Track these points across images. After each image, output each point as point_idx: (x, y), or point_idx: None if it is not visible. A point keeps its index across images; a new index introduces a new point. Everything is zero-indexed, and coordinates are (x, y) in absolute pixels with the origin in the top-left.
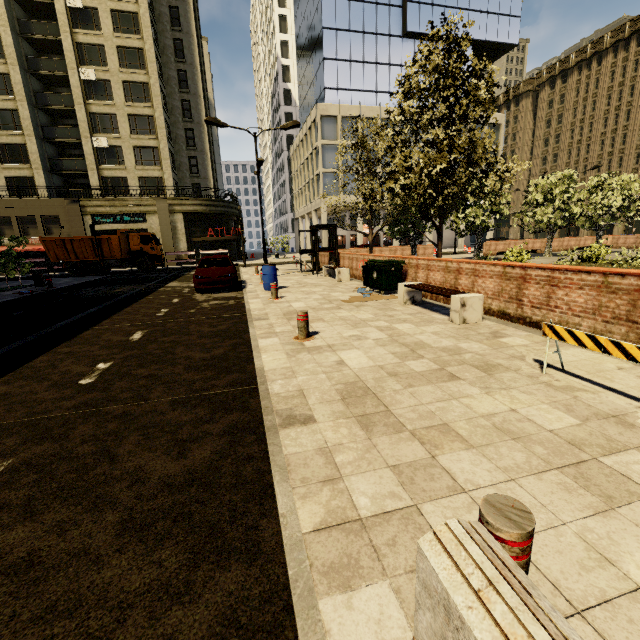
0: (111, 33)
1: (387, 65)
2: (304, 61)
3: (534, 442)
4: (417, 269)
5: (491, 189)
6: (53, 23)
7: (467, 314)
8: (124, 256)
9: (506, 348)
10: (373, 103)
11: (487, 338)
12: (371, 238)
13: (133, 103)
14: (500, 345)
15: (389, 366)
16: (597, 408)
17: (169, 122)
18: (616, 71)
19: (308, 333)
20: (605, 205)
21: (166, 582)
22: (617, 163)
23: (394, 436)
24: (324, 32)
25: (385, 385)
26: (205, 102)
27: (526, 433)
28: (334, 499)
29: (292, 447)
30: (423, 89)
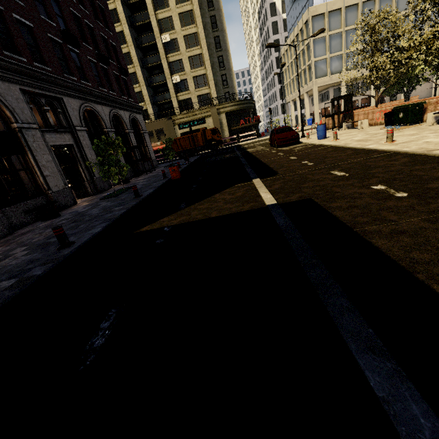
0: (174, 6)
1: None
2: None
3: None
4: (436, 104)
5: None
6: (145, 12)
7: None
8: (203, 144)
9: None
10: None
11: None
12: (377, 98)
13: (190, 49)
14: None
15: None
16: None
17: (208, 55)
18: None
19: (393, 139)
20: None
21: (437, 165)
22: None
23: None
24: None
25: None
26: None
27: None
28: None
29: None
30: None
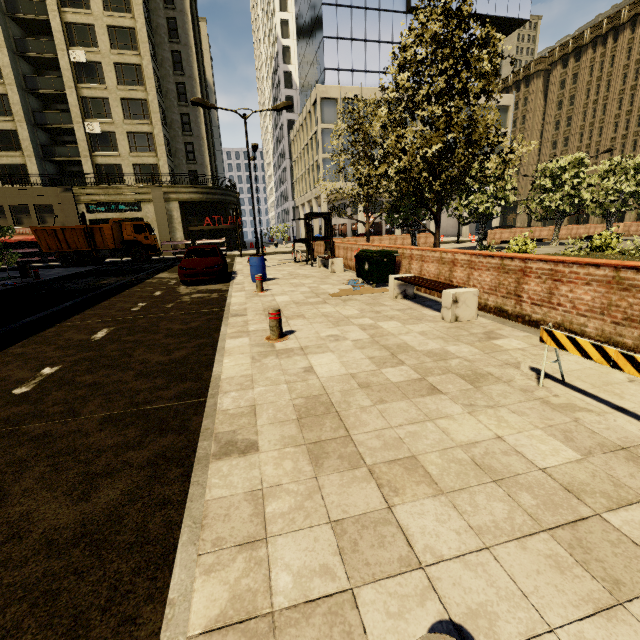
0: (101, 12)
1: (390, 43)
2: (304, 41)
3: (521, 487)
4: (411, 260)
5: (493, 172)
6: (41, 2)
7: (460, 311)
8: (117, 246)
9: (500, 352)
10: (375, 84)
11: (479, 340)
12: (368, 226)
13: (126, 86)
14: (493, 349)
15: (362, 375)
16: (603, 436)
17: (164, 106)
18: (633, 48)
19: (281, 333)
20: (617, 191)
21: None
22: (631, 146)
23: (347, 474)
24: (324, 8)
25: (352, 400)
26: (202, 85)
27: (512, 472)
28: (246, 576)
29: (218, 488)
30: (420, 62)
